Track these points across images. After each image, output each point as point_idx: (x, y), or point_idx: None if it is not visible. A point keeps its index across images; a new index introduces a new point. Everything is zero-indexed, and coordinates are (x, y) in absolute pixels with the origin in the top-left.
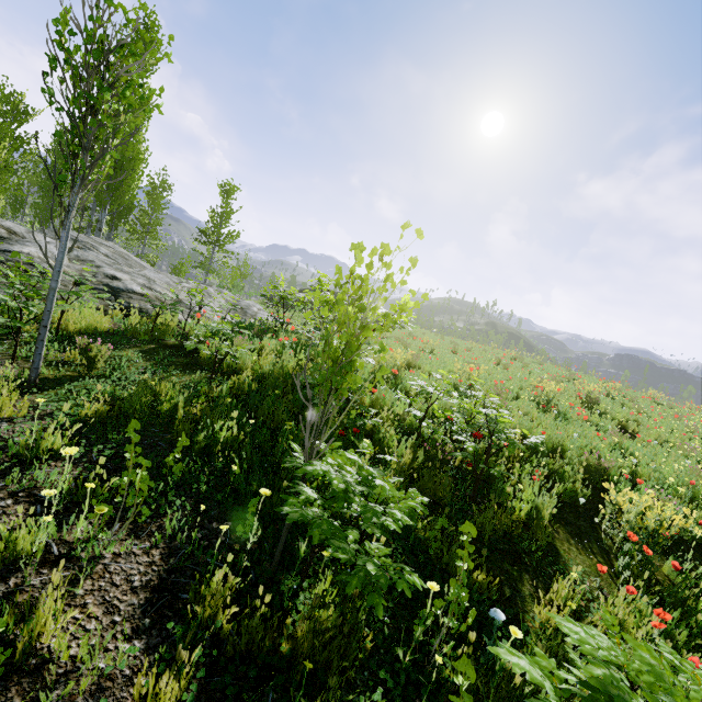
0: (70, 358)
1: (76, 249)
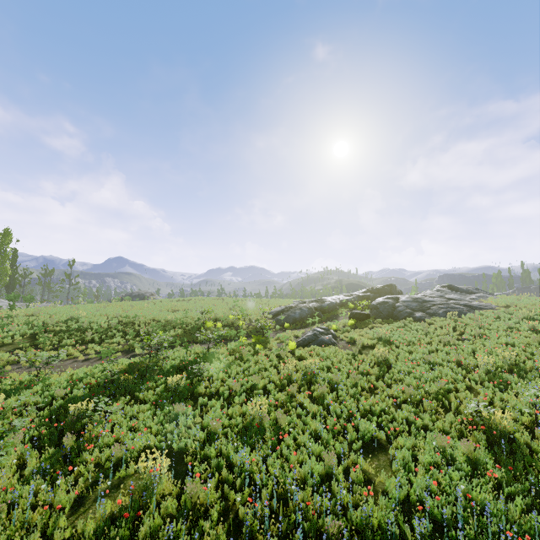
0: None
1: None
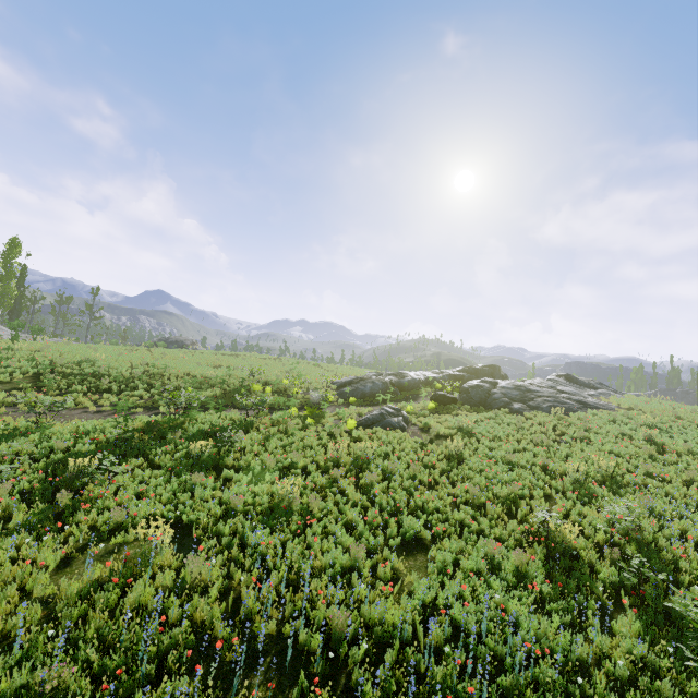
0: None
1: None
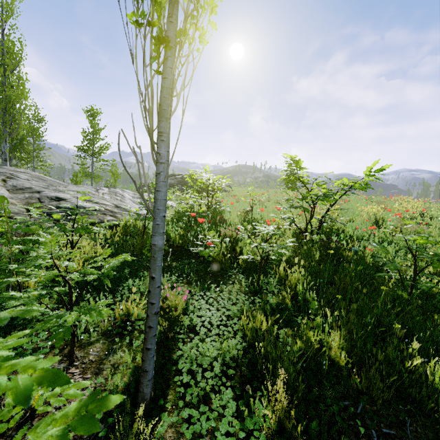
0: (129, 317)
1: (8, 180)
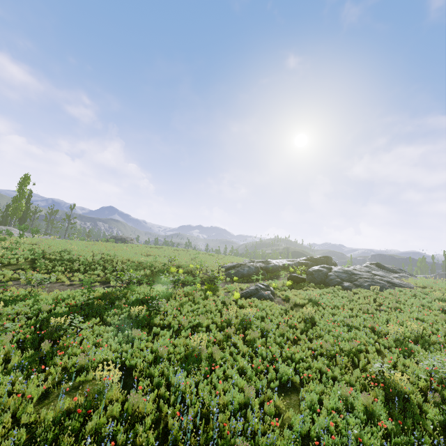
0: None
1: None
